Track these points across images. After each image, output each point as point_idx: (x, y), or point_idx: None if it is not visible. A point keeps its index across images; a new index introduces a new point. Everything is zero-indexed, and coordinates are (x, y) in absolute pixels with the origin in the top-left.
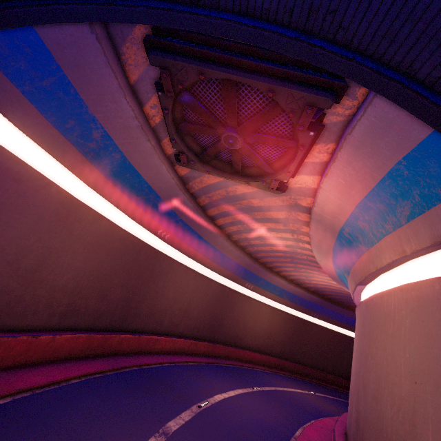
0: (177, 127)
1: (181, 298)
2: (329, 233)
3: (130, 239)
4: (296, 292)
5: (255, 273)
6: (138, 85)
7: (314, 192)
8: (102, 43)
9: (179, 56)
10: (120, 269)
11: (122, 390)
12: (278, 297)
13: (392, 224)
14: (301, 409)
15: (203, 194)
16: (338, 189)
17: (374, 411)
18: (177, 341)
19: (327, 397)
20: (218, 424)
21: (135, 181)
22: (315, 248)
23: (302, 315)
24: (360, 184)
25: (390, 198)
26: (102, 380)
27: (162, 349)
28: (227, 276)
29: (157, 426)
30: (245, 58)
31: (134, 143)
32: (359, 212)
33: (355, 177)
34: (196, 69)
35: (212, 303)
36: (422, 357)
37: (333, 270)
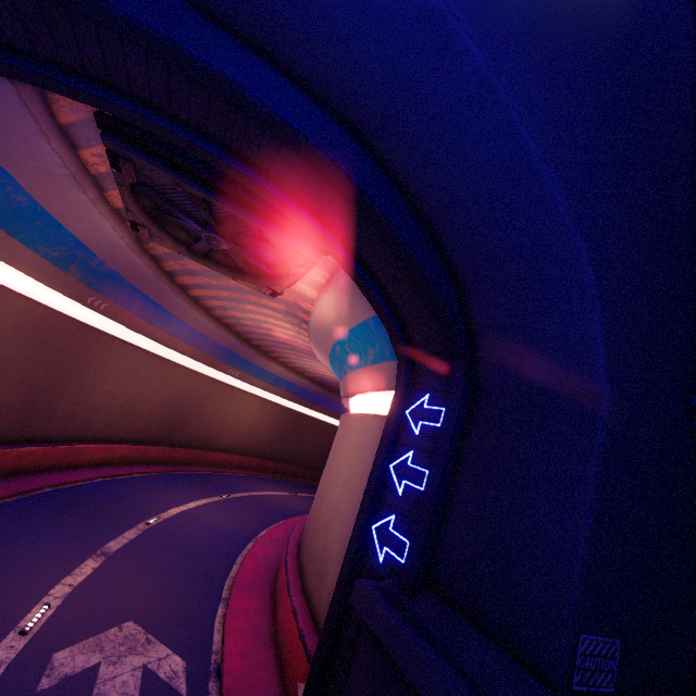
0: (137, 196)
1: (124, 392)
2: (325, 343)
3: (36, 311)
4: (297, 382)
5: (244, 357)
6: (73, 127)
7: (313, 302)
8: (17, 83)
9: (149, 156)
10: (17, 357)
11: (36, 518)
12: (272, 387)
13: (364, 361)
14: (274, 512)
15: (172, 259)
16: (330, 315)
17: (319, 510)
18: (115, 448)
19: (309, 497)
20: (171, 538)
21: (51, 231)
22: (315, 349)
23: (301, 408)
24: (345, 319)
25: (365, 340)
26: (0, 509)
27: (90, 460)
28: (202, 360)
29: (94, 548)
30: (235, 190)
31: (57, 190)
32: (346, 339)
33: (342, 312)
34: (172, 178)
35: (175, 396)
36: (351, 472)
37: (333, 372)
